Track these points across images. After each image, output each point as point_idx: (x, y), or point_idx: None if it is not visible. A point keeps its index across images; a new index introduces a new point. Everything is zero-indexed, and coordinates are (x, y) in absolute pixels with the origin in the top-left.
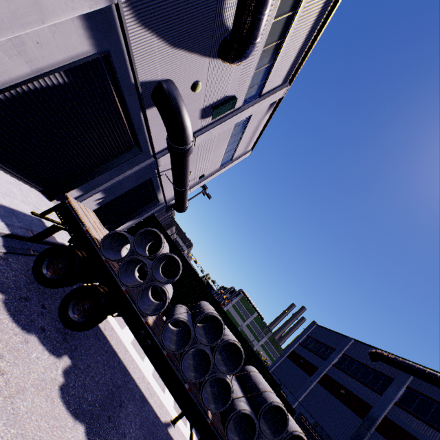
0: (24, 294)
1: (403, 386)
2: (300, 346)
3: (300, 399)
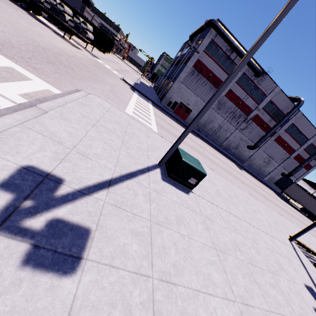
0: (11, 1)
1: (193, 43)
2: (175, 58)
3: (167, 75)
